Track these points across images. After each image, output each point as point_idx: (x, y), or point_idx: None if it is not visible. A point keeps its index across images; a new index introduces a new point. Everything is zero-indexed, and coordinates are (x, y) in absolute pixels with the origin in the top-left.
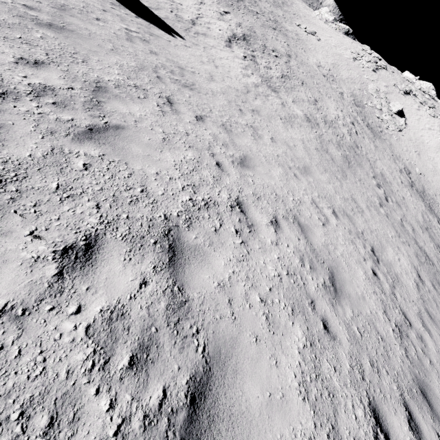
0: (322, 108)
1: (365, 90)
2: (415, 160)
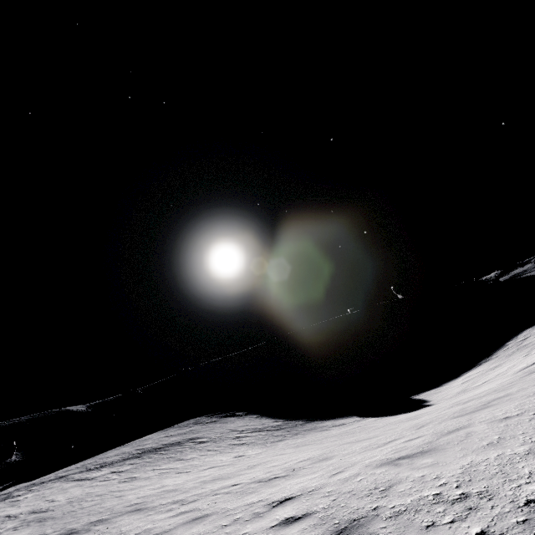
0: None
1: None
2: None
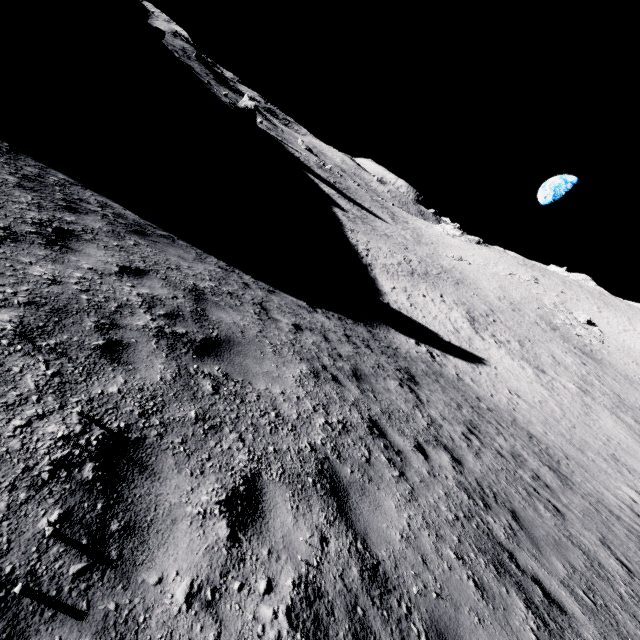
0: (563, 363)
1: (543, 306)
2: (639, 372)
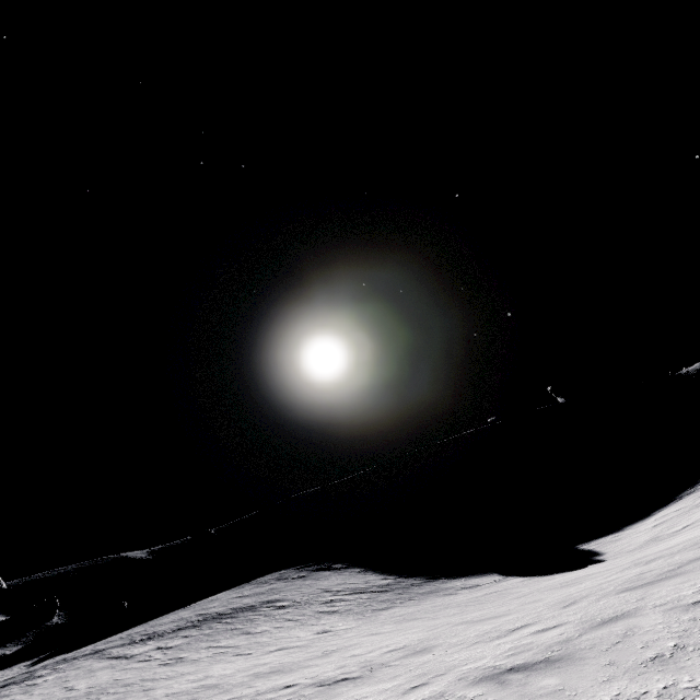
0: None
1: None
2: None
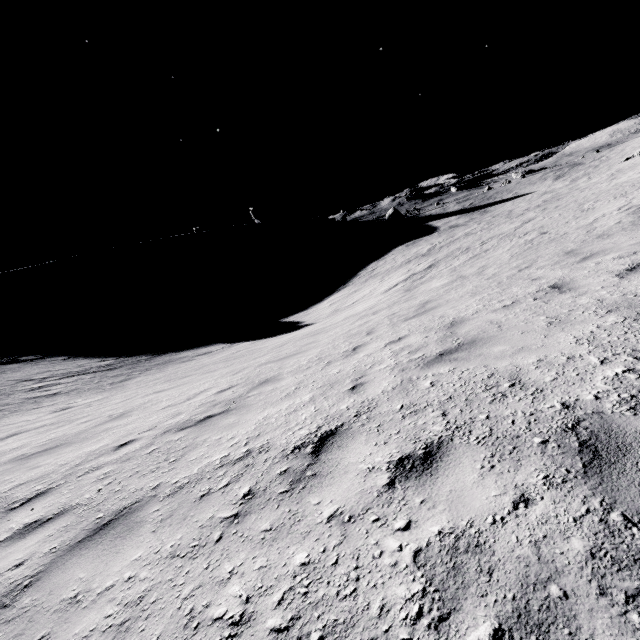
0: (550, 233)
1: None
2: None
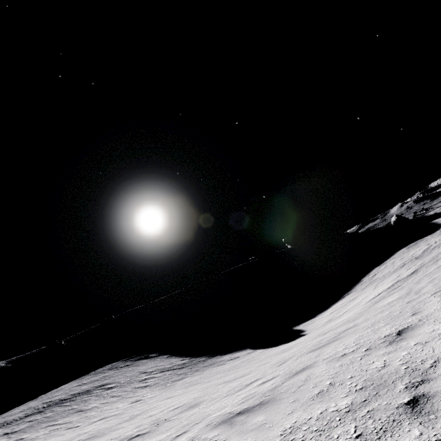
0: None
1: None
2: None
